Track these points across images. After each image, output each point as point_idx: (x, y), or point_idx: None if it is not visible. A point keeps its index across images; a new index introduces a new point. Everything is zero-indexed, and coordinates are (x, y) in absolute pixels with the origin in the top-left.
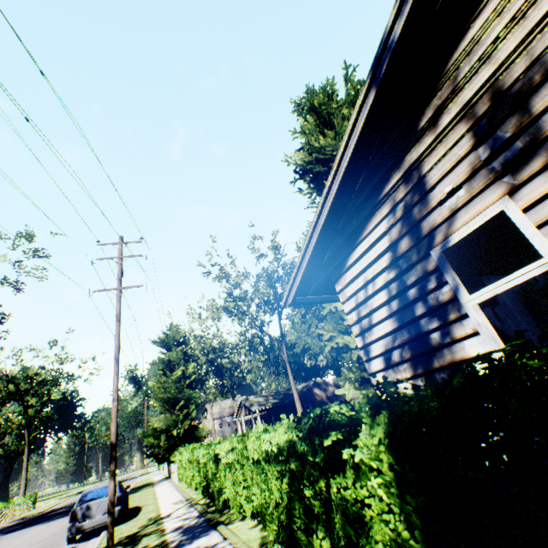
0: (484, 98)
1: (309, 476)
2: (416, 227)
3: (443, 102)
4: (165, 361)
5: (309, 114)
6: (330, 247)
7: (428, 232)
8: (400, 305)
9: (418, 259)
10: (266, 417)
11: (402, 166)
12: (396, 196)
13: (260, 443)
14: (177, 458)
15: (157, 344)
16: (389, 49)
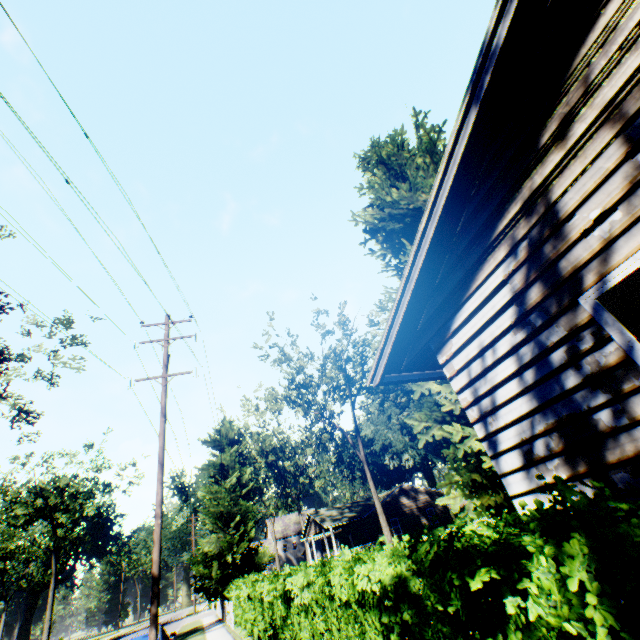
0: (635, 92)
1: (439, 636)
2: (551, 269)
3: (571, 108)
4: (217, 465)
5: (377, 167)
6: (426, 308)
7: (571, 273)
8: (538, 375)
9: (559, 310)
10: (342, 536)
11: (520, 195)
12: (516, 233)
13: (351, 578)
14: (233, 594)
15: (208, 444)
16: (492, 56)
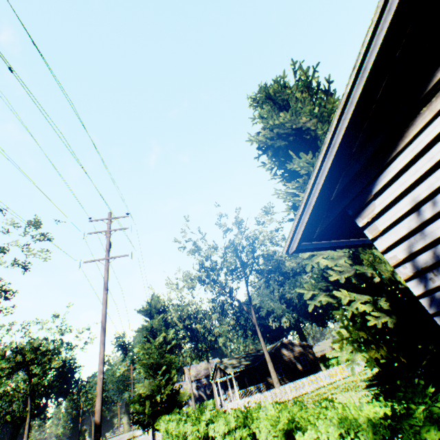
0: None
1: None
2: None
3: None
4: (148, 328)
5: (266, 101)
6: (342, 178)
7: None
8: None
9: None
10: (239, 378)
11: None
12: None
13: (282, 439)
14: (162, 428)
15: (142, 313)
16: None
